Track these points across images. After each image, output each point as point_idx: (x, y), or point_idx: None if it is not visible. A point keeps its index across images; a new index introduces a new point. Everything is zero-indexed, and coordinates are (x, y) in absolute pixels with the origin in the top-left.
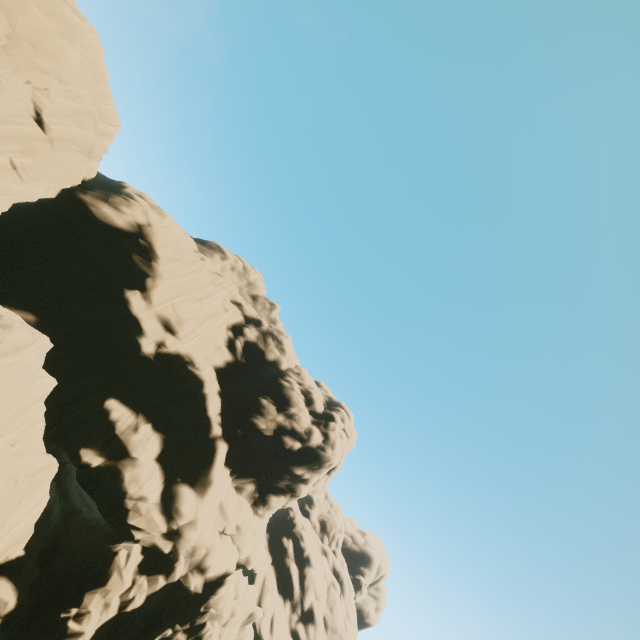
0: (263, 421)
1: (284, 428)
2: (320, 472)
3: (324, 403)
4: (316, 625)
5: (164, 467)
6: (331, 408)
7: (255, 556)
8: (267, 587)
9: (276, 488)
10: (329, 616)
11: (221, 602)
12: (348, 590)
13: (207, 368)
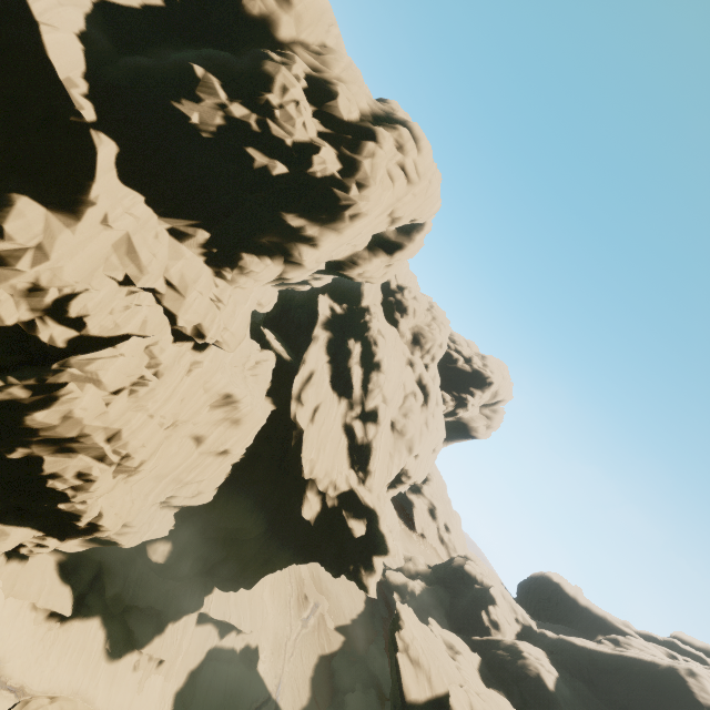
0: (192, 108)
1: (246, 131)
2: (339, 230)
3: (366, 114)
4: (379, 425)
5: None
6: (380, 124)
7: (208, 328)
8: (313, 381)
9: (255, 245)
10: (399, 421)
11: (92, 364)
12: (434, 403)
13: None
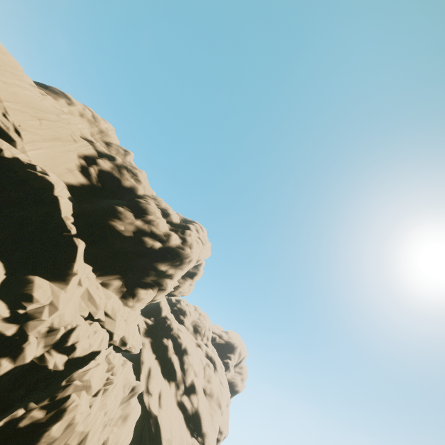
0: (121, 224)
1: (143, 231)
2: (182, 268)
3: (180, 219)
4: (197, 394)
5: (6, 261)
6: (186, 223)
7: (128, 337)
8: (153, 375)
9: (143, 283)
10: (207, 386)
11: (87, 374)
12: (219, 367)
13: (52, 174)
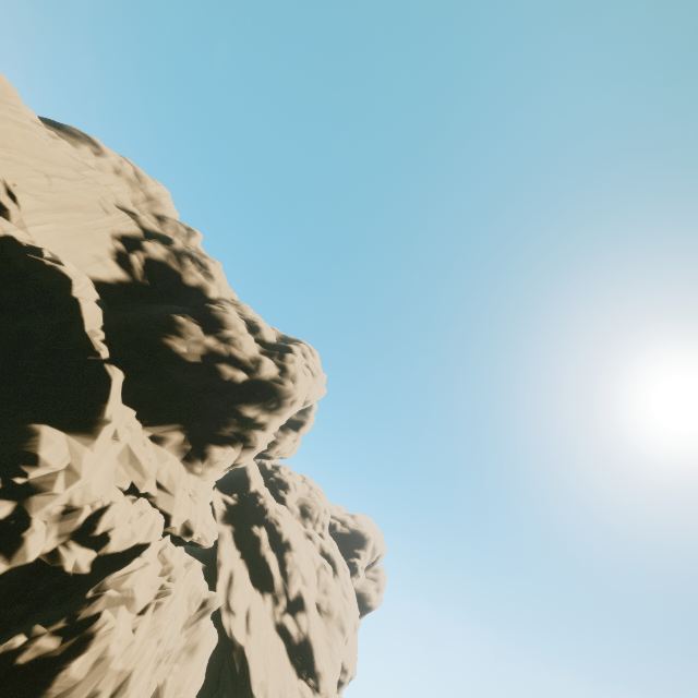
0: (182, 343)
1: (218, 355)
2: (281, 414)
3: (277, 337)
4: (307, 612)
5: None
6: (287, 343)
7: (195, 523)
8: (236, 582)
9: (219, 438)
10: (322, 600)
11: (128, 579)
12: (342, 569)
13: (69, 263)
